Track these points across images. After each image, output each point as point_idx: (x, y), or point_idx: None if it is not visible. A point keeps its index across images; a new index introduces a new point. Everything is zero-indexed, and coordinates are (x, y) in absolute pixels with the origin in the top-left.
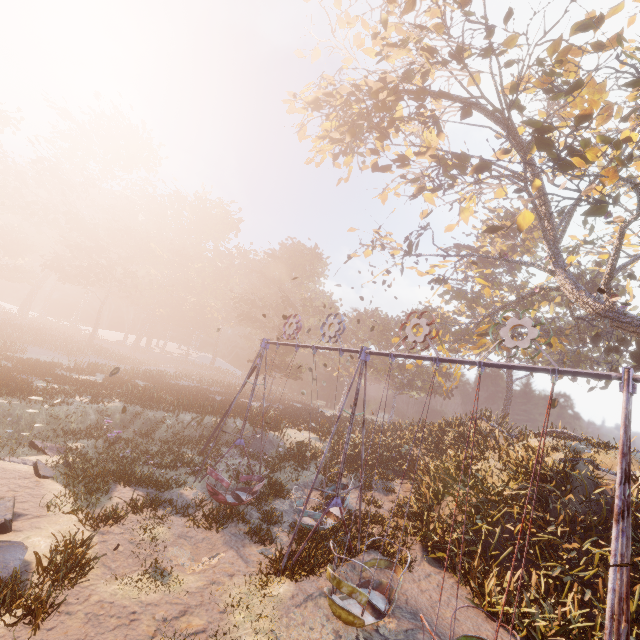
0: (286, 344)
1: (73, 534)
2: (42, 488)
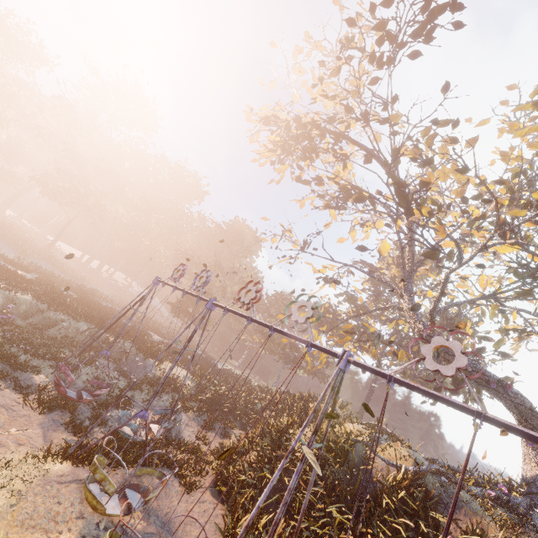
0: (169, 284)
1: None
2: None
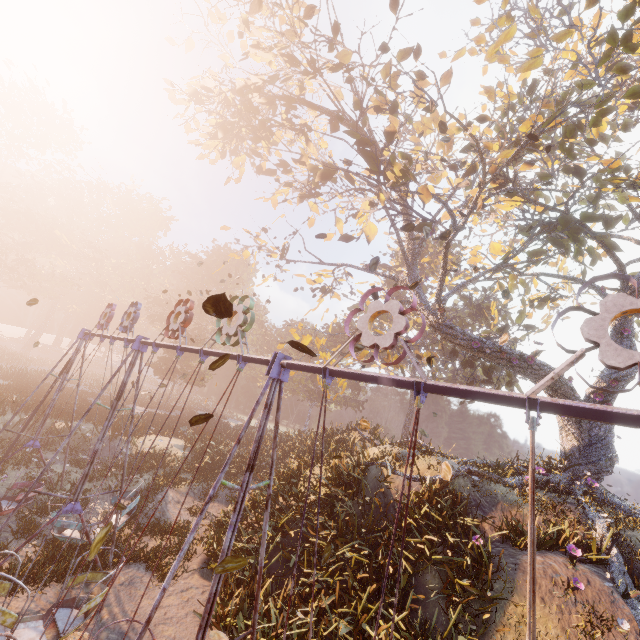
0: (96, 334)
1: None
2: None
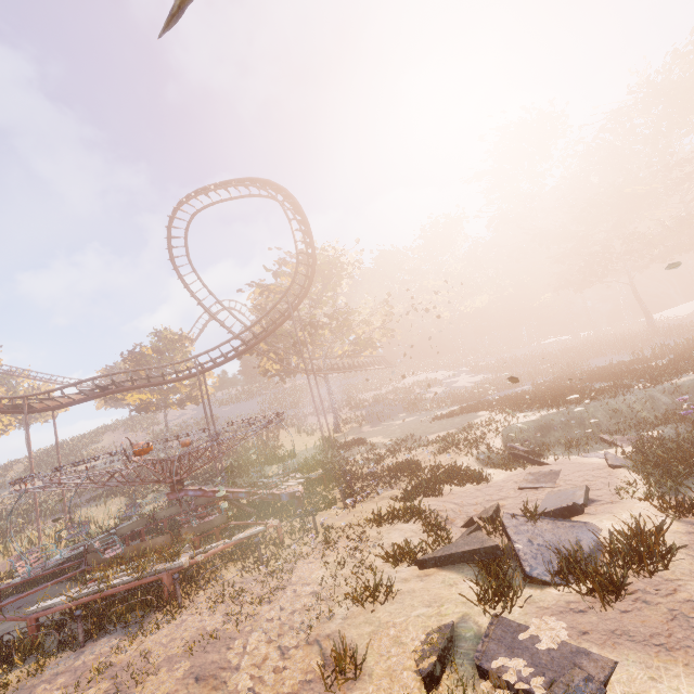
0: None
1: (650, 521)
2: (614, 477)
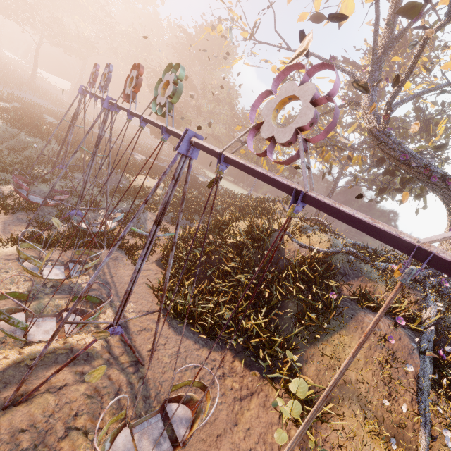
0: (87, 91)
1: None
2: None
